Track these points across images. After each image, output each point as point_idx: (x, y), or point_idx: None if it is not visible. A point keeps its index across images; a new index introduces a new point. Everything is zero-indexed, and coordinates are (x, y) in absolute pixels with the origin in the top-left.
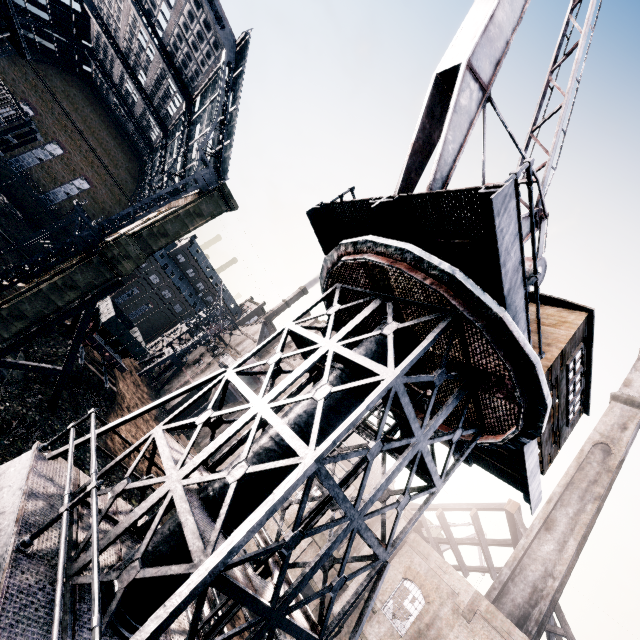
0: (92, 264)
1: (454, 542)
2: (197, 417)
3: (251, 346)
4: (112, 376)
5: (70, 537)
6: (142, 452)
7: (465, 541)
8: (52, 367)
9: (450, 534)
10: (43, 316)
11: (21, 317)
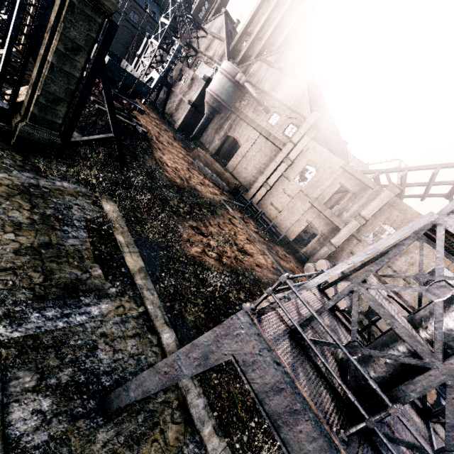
0: (75, 8)
1: (404, 187)
2: (423, 287)
3: (221, 48)
4: (135, 118)
5: (328, 383)
6: (355, 313)
7: (412, 185)
8: (106, 136)
9: (404, 183)
10: (71, 92)
11: (57, 100)
